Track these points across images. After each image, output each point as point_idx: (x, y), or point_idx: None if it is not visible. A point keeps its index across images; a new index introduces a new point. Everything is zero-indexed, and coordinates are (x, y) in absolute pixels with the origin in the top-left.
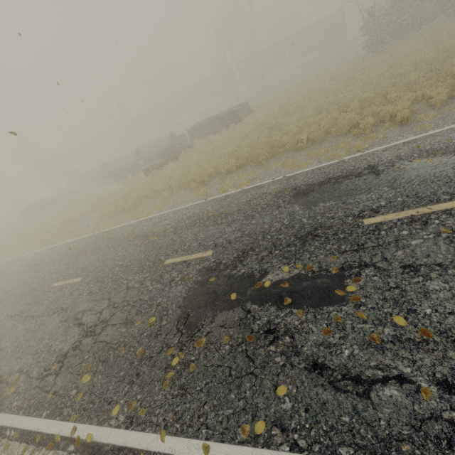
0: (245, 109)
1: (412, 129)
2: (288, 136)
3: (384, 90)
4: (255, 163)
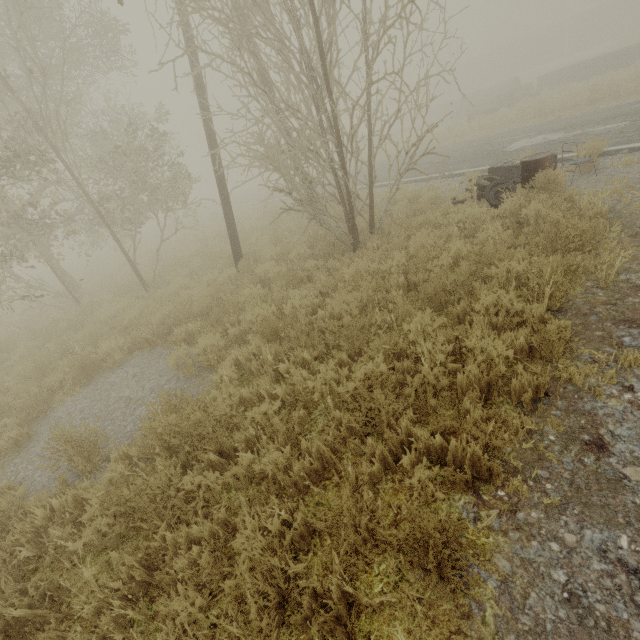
0: None
1: None
2: None
3: None
4: (613, 98)
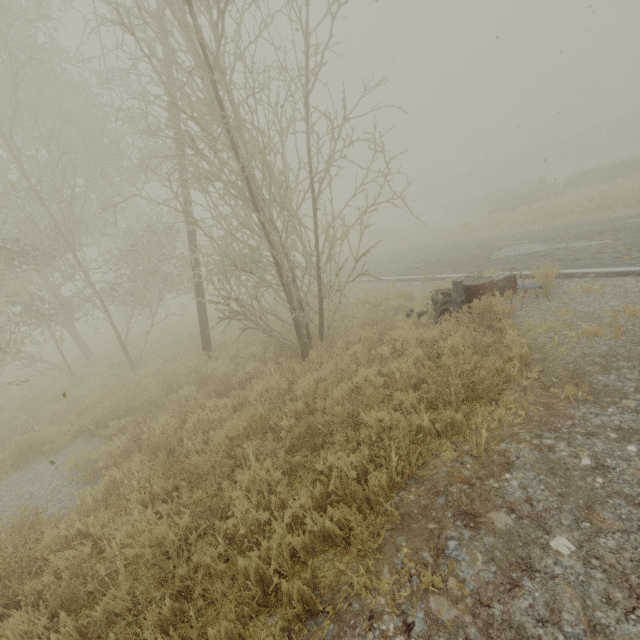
0: None
1: None
2: None
3: None
4: (624, 205)
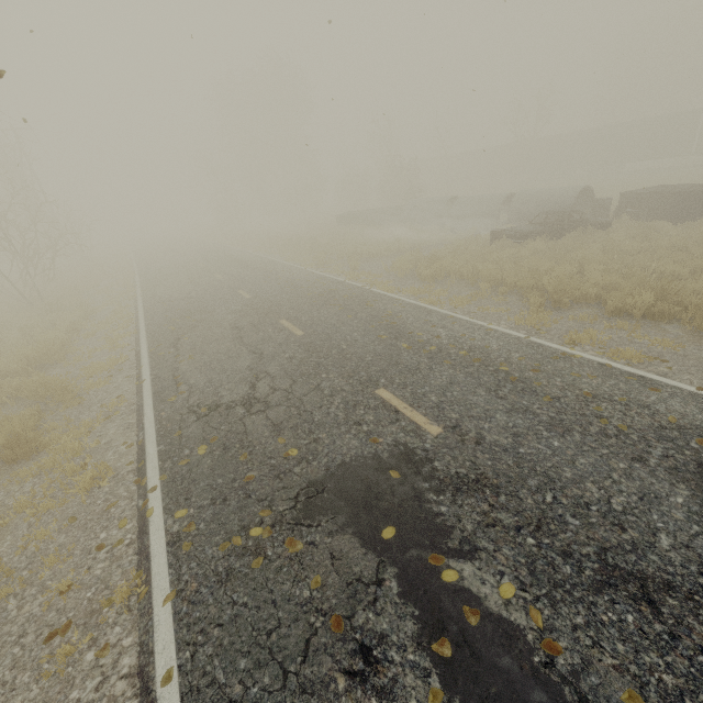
0: None
1: None
2: None
3: None
4: (698, 327)
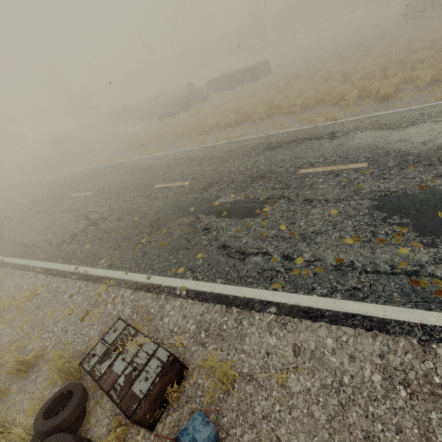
0: (264, 68)
1: (387, 106)
2: (288, 100)
3: (388, 65)
4: (251, 121)
